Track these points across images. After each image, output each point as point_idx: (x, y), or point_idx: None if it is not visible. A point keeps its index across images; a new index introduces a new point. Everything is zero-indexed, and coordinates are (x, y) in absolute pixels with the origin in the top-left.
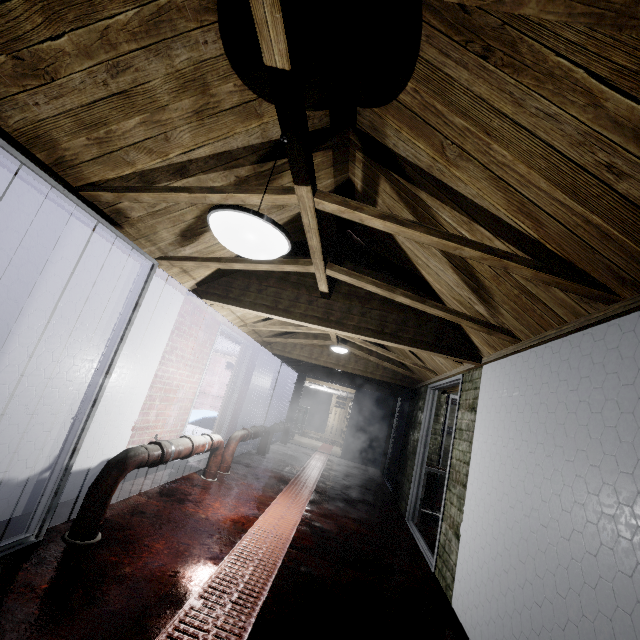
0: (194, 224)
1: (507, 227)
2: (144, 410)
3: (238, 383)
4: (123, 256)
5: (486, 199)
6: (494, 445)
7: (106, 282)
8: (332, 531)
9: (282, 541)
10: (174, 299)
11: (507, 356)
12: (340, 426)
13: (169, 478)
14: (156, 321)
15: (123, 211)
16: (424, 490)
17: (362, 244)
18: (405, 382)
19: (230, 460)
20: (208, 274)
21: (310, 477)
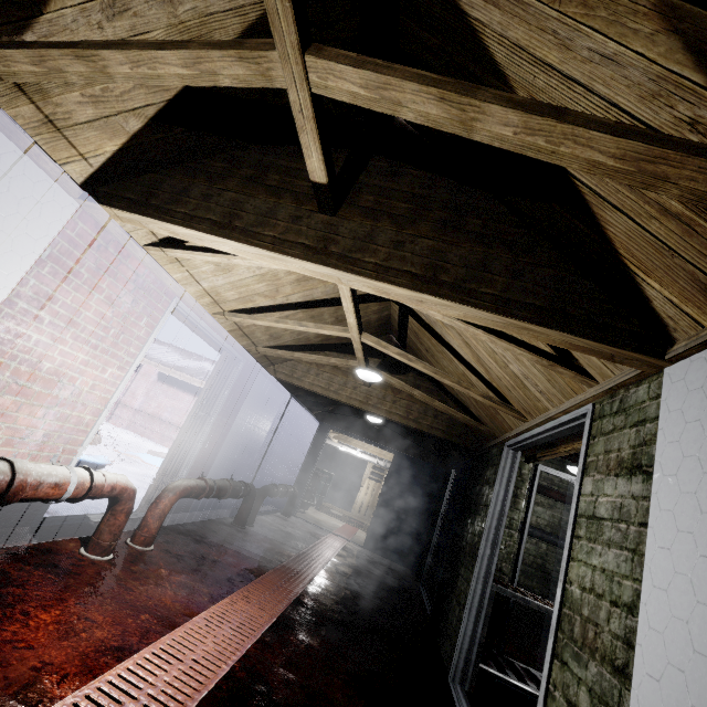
0: None
1: None
2: None
3: (213, 411)
4: None
5: None
6: None
7: None
8: None
9: None
10: (46, 196)
11: None
12: (372, 504)
13: (2, 544)
14: None
15: None
16: (487, 627)
17: (411, 130)
18: (465, 440)
19: (155, 526)
20: (112, 152)
21: (300, 572)
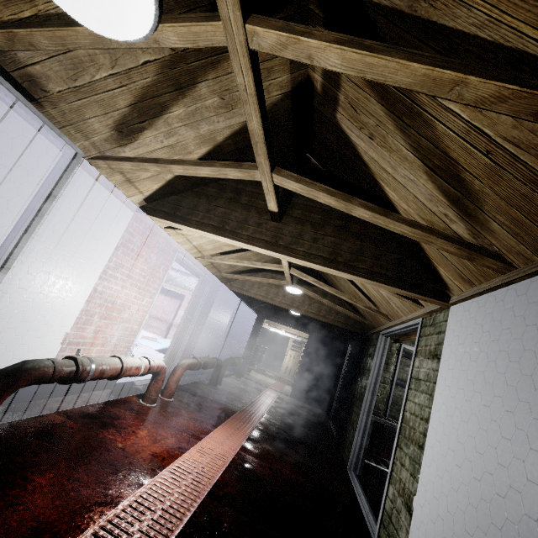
0: (129, 115)
1: (534, 67)
2: (78, 324)
3: (195, 314)
4: (51, 147)
5: (503, 22)
6: (467, 402)
7: (26, 171)
8: (264, 477)
9: (201, 485)
10: (120, 213)
11: (489, 291)
12: (294, 367)
13: (104, 398)
14: (96, 231)
15: (37, 80)
16: (369, 440)
17: (320, 168)
18: (356, 328)
19: (174, 387)
20: (156, 189)
21: (255, 412)
